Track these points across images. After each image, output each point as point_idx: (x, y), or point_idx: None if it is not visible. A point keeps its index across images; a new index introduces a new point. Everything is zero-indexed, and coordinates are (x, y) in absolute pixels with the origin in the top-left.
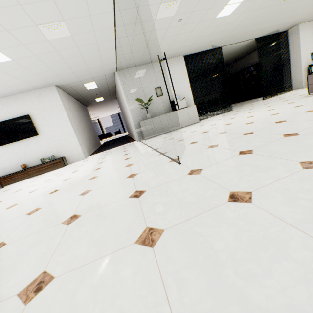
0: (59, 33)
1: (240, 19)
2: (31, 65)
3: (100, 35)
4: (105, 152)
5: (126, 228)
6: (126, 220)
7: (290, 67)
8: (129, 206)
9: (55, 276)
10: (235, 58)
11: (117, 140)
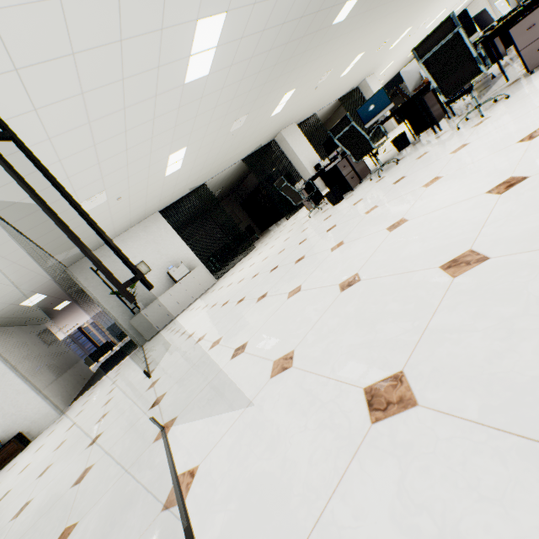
0: None
1: (200, 163)
2: None
3: (15, 255)
4: (92, 389)
5: (69, 481)
6: (72, 474)
7: (298, 173)
8: (81, 458)
9: None
10: (239, 178)
11: (119, 352)
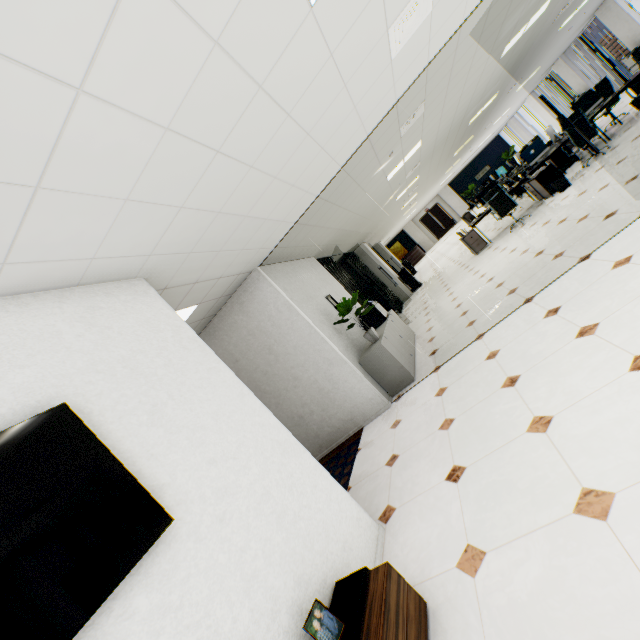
0: (402, 34)
1: (378, 199)
2: (279, 88)
3: (380, 106)
4: (384, 469)
5: None
6: None
7: (382, 282)
8: None
9: None
10: None
11: None
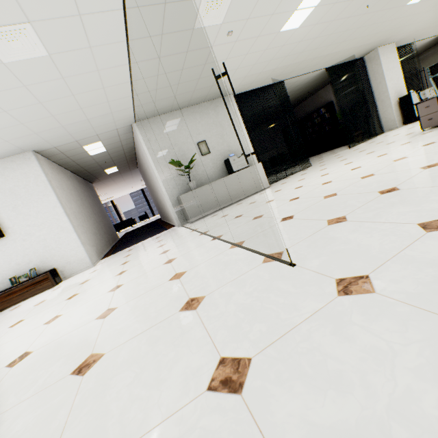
0: (25, 49)
1: (311, 36)
2: None
3: (102, 56)
4: (126, 251)
5: None
6: None
7: (375, 102)
8: None
9: None
10: (299, 98)
11: (143, 228)
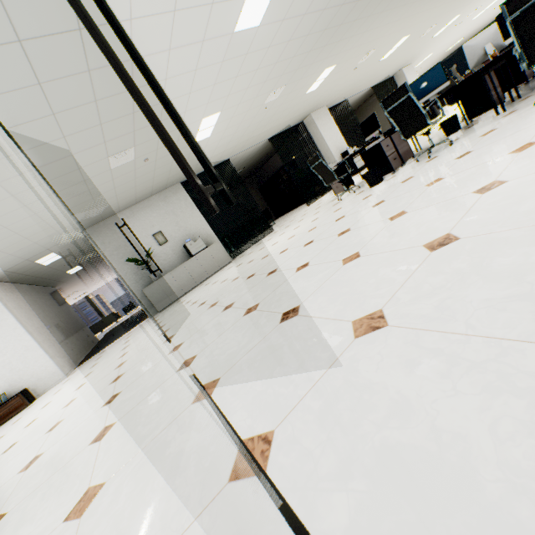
0: None
1: (229, 134)
2: None
3: (37, 206)
4: (99, 353)
5: (86, 438)
6: (89, 431)
7: (324, 159)
8: (98, 416)
9: (8, 511)
10: (261, 160)
11: (125, 323)
